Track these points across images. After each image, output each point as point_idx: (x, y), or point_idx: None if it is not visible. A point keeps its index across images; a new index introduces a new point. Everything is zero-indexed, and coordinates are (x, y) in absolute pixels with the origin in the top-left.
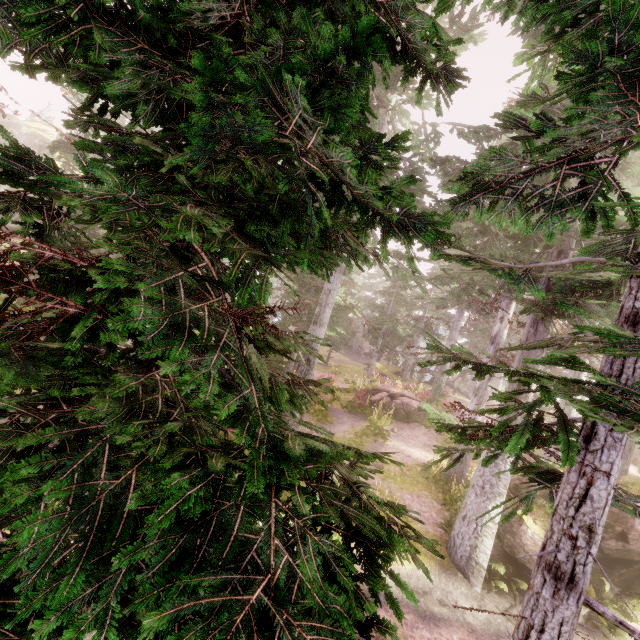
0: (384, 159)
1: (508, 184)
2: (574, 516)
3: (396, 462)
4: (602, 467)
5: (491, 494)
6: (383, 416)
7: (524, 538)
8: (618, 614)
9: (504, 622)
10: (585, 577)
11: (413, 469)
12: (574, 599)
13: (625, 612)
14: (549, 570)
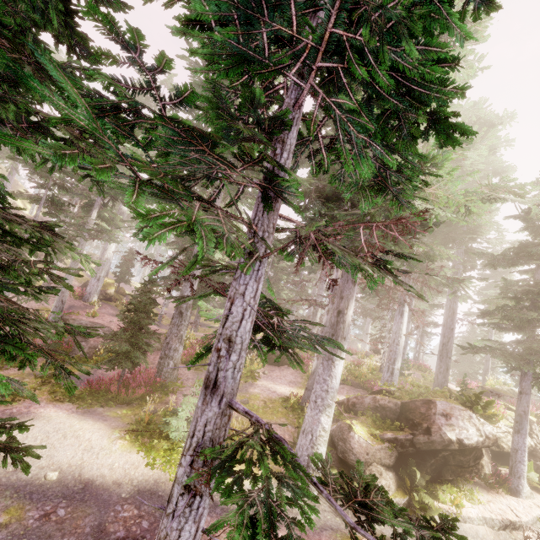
0: (1, 21)
1: (238, 115)
2: (221, 332)
3: (51, 291)
4: (240, 289)
5: (322, 406)
6: (255, 361)
7: (352, 443)
8: (427, 497)
9: (333, 518)
10: (226, 381)
11: (276, 402)
12: (216, 401)
13: (434, 495)
14: (204, 383)
